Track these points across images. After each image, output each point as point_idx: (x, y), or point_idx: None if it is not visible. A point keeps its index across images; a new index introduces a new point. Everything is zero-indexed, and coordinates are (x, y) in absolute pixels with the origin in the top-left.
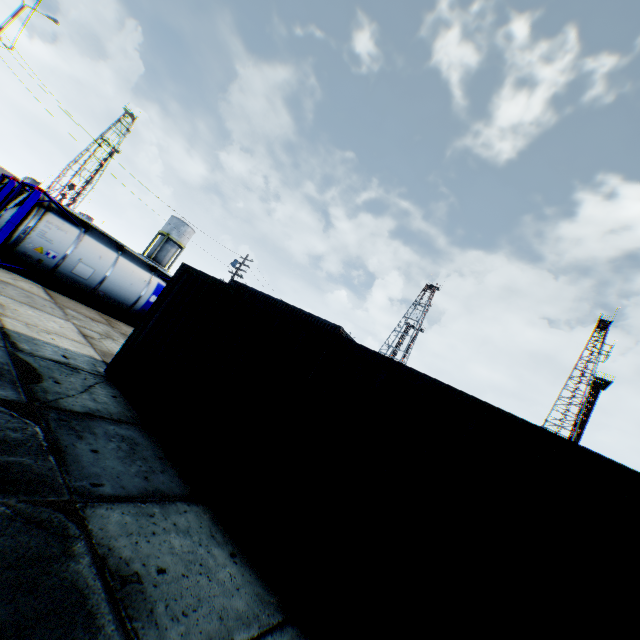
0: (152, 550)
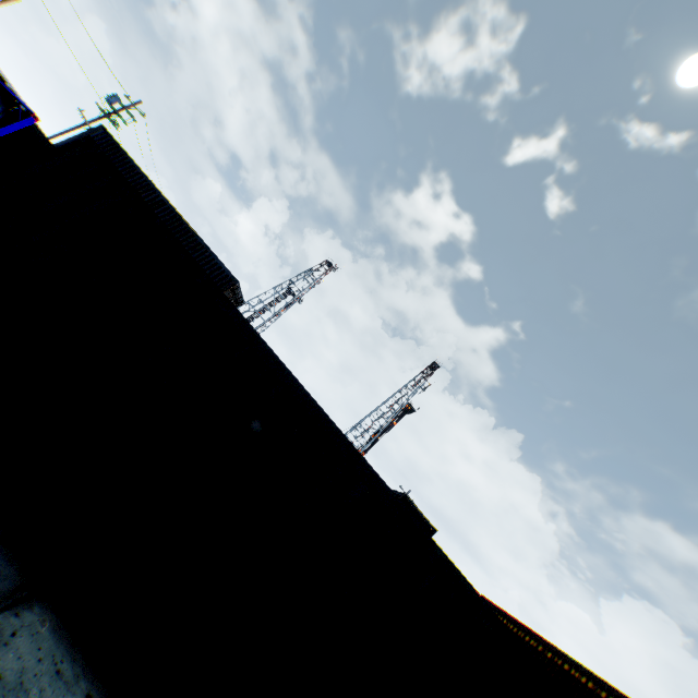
0: None
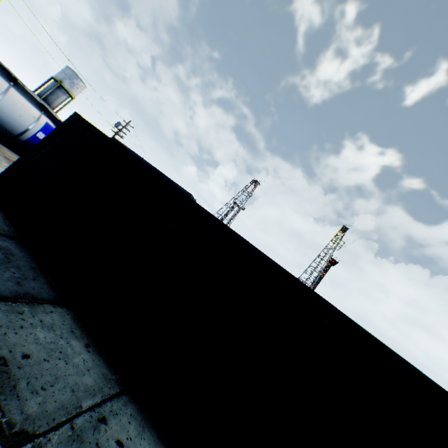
0: (19, 340)
